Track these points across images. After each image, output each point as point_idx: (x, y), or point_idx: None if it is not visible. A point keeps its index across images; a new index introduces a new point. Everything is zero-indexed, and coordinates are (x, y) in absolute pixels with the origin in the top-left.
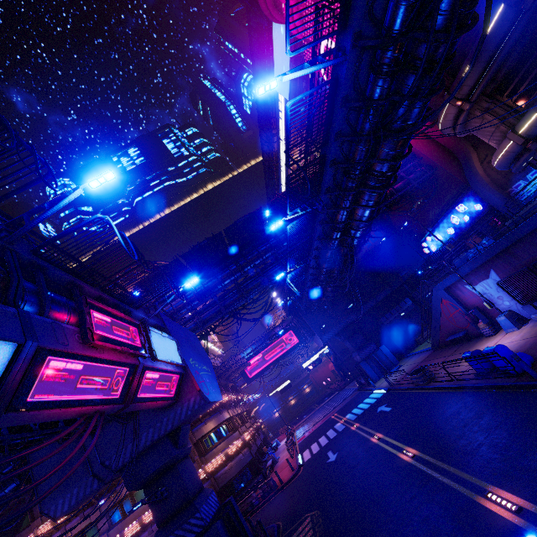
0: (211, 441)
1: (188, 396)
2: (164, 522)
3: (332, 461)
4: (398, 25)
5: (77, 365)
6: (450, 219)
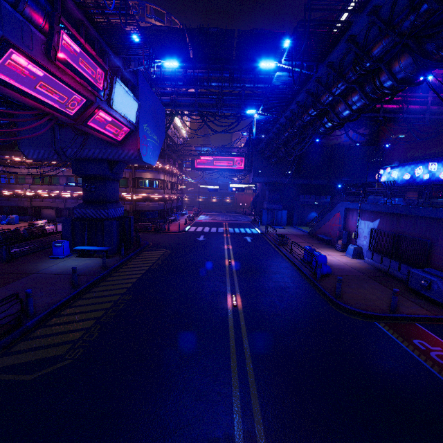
0: (144, 184)
1: (130, 147)
2: (87, 201)
3: (199, 240)
4: None
5: (39, 71)
6: (417, 168)
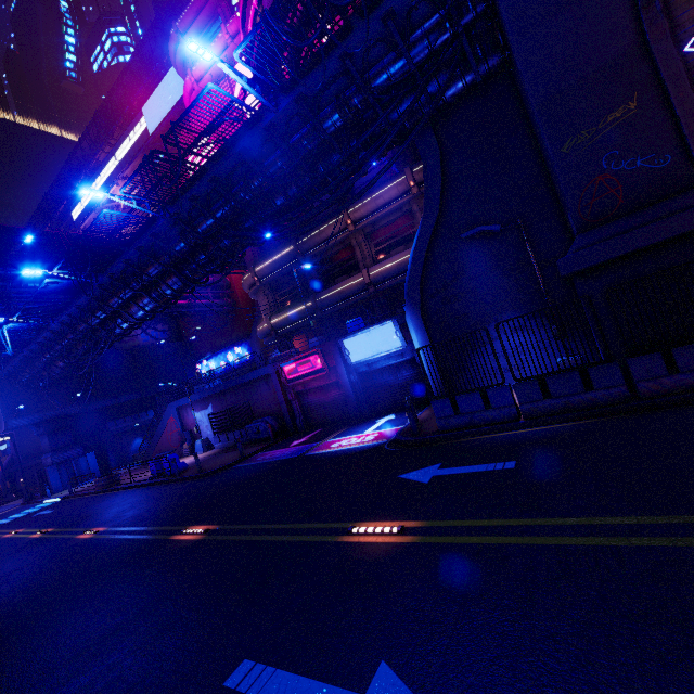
0: None
1: None
2: None
3: None
4: (202, 230)
5: None
6: (228, 354)
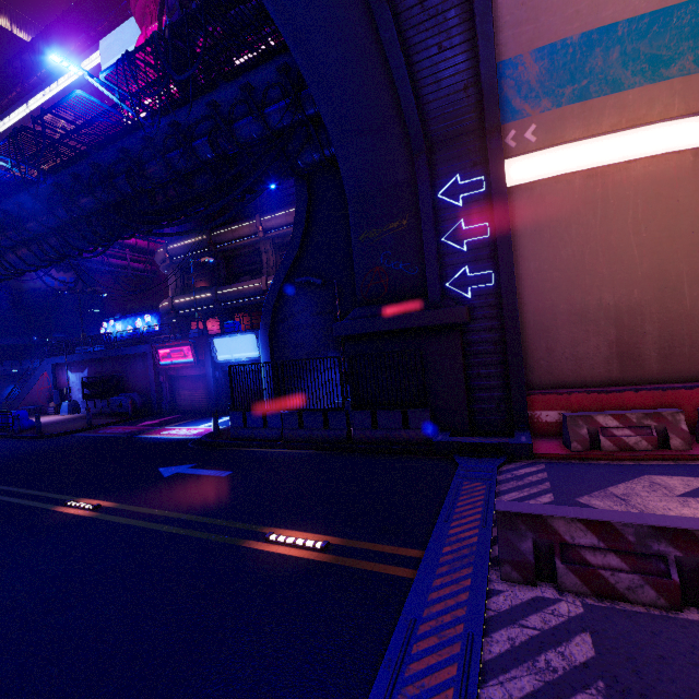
0: None
1: None
2: None
3: None
4: (84, 205)
5: None
6: (137, 320)
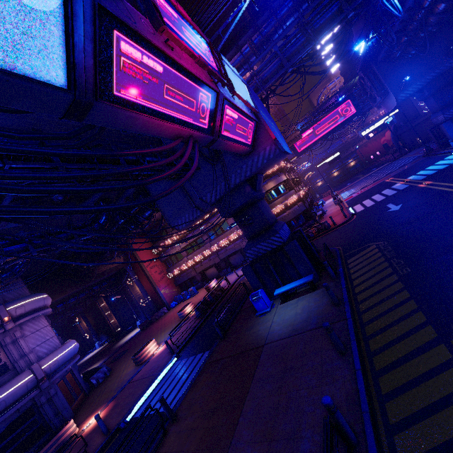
0: (272, 196)
1: (263, 145)
2: (251, 237)
3: (395, 211)
4: None
5: (156, 65)
6: None
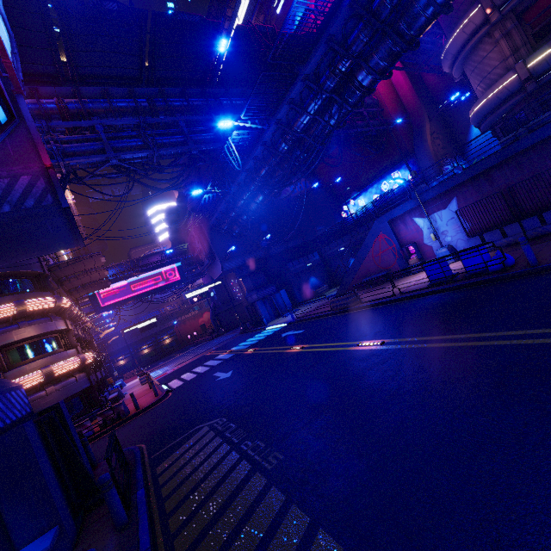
0: (24, 355)
1: (13, 167)
2: None
3: (227, 377)
4: None
5: None
6: (381, 185)
